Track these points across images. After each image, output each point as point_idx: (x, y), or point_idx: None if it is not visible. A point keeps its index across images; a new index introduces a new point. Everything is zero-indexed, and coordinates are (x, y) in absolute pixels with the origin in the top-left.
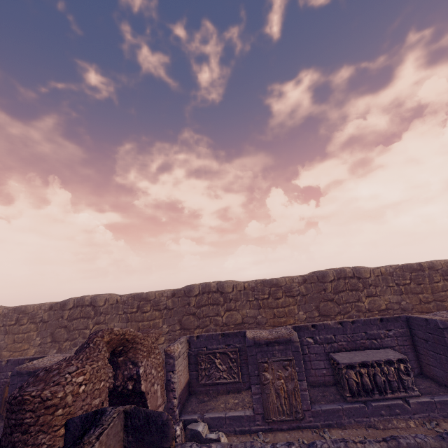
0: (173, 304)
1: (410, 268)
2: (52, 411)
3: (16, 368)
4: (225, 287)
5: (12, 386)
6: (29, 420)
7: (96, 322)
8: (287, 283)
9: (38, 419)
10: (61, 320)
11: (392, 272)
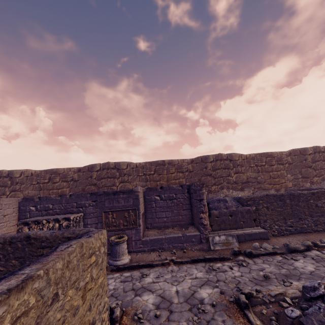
0: None
1: (156, 163)
2: None
3: None
4: (14, 173)
5: None
6: None
7: None
8: (65, 172)
9: None
10: None
11: (143, 166)
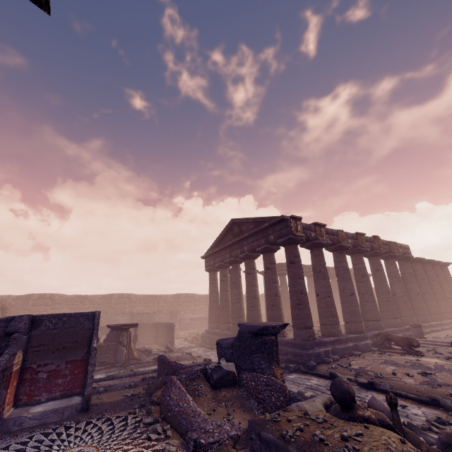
0: (16, 304)
1: (152, 296)
2: None
3: None
4: (55, 296)
5: None
6: None
7: None
8: (92, 298)
9: None
10: None
11: (144, 297)
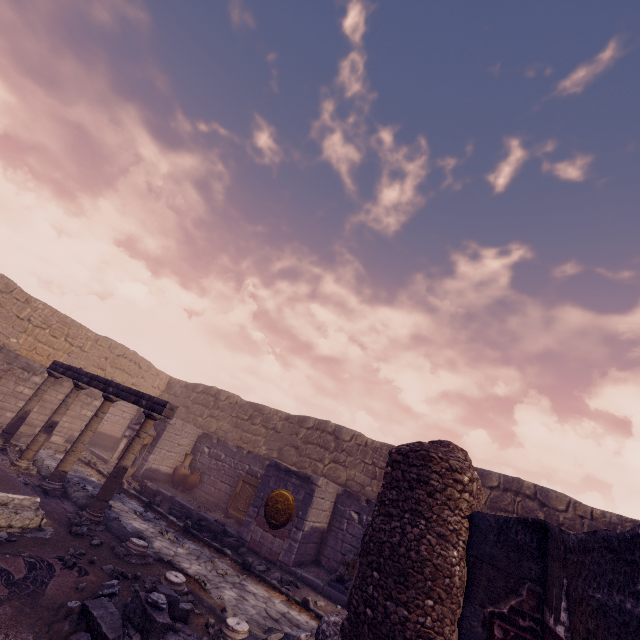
0: None
1: None
2: (459, 489)
3: (274, 459)
4: (550, 496)
5: (265, 476)
6: (434, 483)
7: (335, 459)
8: None
9: (444, 488)
10: (294, 437)
11: None
